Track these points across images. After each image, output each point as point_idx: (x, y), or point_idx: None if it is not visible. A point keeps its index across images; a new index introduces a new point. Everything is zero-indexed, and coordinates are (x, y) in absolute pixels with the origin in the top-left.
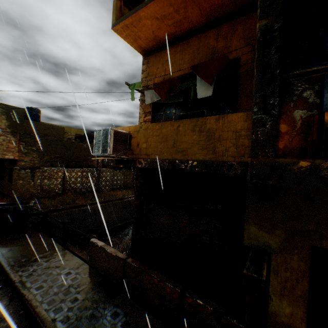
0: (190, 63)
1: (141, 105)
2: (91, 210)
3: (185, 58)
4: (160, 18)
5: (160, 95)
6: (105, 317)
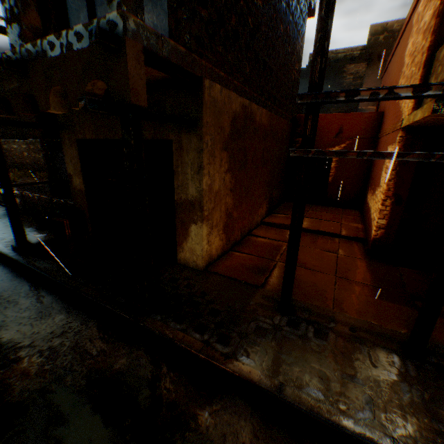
0: None
1: None
2: (48, 188)
3: None
4: None
5: None
6: (3, 221)
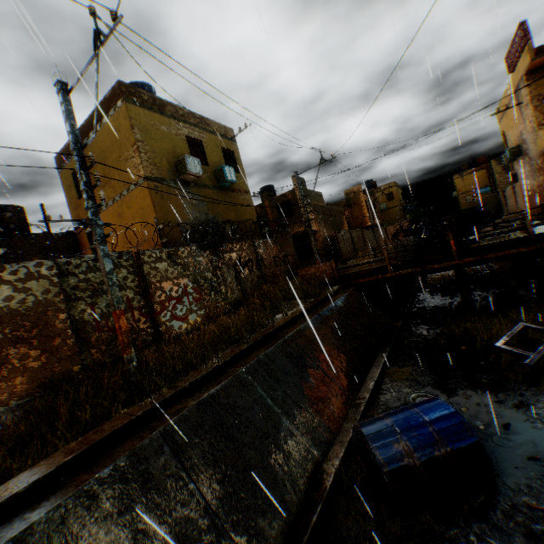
0: None
1: (533, 110)
2: None
3: None
4: None
5: None
6: None
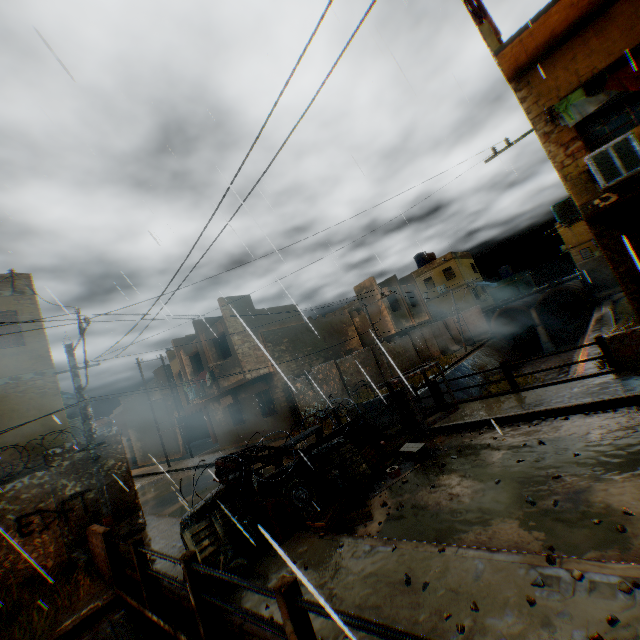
0: (625, 37)
1: (545, 141)
2: None
3: (611, 37)
4: (575, 4)
5: (619, 89)
6: None
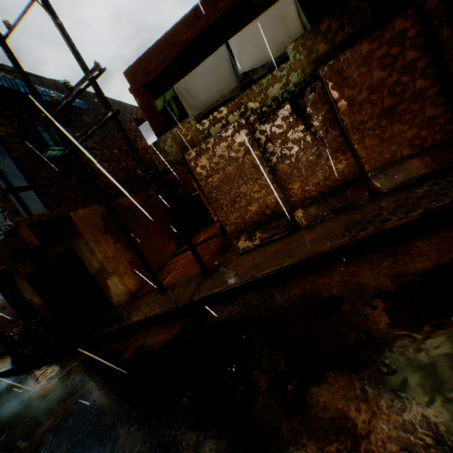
0: None
1: None
2: None
3: None
4: None
5: None
6: None
